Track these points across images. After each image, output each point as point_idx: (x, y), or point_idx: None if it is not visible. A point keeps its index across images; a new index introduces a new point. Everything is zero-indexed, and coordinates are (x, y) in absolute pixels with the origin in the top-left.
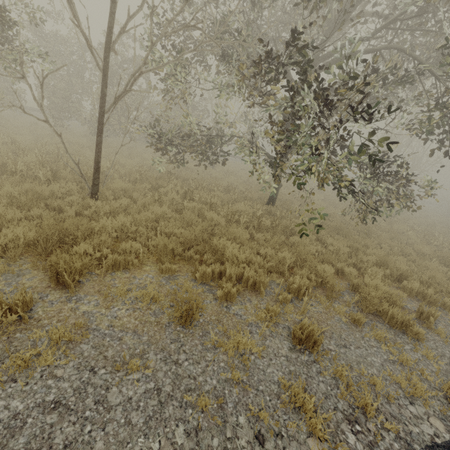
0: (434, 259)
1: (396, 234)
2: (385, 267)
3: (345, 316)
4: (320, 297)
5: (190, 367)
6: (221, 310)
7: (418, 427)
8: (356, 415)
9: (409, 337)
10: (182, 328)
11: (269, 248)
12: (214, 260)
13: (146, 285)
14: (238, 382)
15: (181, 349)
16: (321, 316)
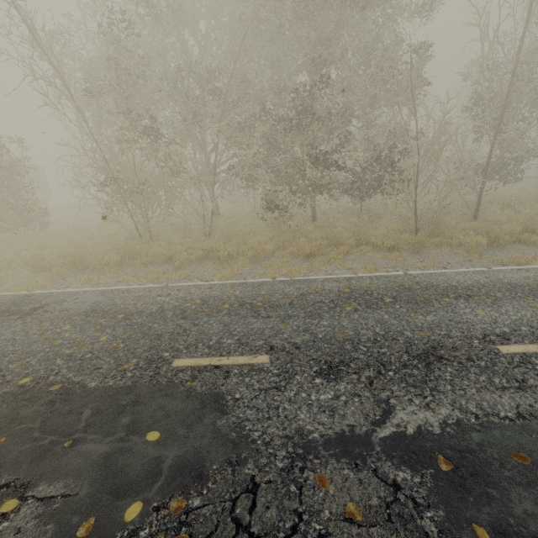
0: None
1: None
2: None
3: None
4: None
5: None
6: None
7: None
8: None
9: None
10: None
11: None
12: None
13: None
14: None
15: None
16: None
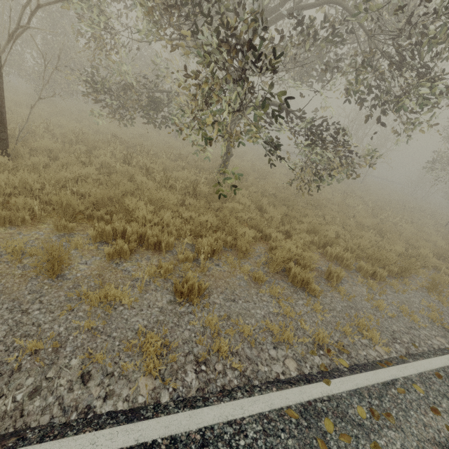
0: (371, 229)
1: (345, 207)
2: (316, 235)
3: (249, 275)
4: (229, 258)
5: (40, 316)
6: (109, 266)
7: (270, 366)
8: (206, 357)
9: (306, 294)
10: (51, 281)
11: (192, 212)
12: (126, 221)
13: (30, 240)
14: (90, 330)
15: (37, 300)
16: (223, 274)
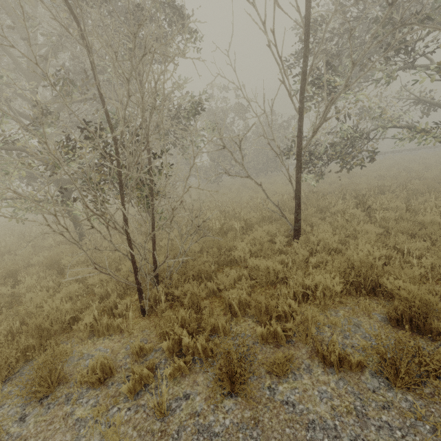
0: None
1: None
2: None
3: None
4: None
5: None
6: None
7: None
8: None
9: None
10: None
11: None
12: None
13: None
14: None
15: None
16: None
